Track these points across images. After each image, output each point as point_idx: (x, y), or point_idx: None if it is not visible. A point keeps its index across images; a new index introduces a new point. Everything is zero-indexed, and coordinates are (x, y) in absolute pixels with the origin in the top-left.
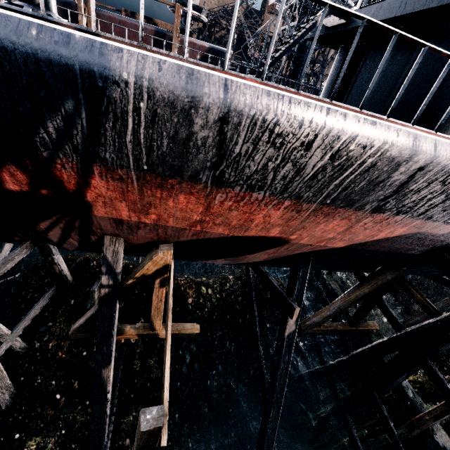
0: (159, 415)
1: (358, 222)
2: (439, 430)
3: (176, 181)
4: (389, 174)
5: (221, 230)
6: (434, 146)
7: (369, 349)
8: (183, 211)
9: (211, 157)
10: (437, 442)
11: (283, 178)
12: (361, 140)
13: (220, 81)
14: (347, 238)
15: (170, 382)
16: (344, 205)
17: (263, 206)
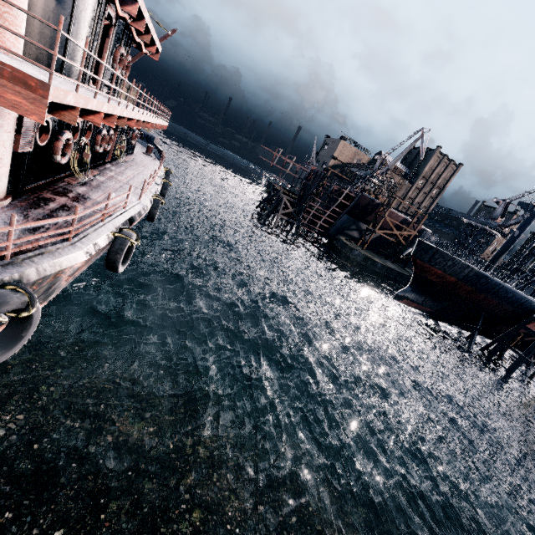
0: None
1: None
2: None
3: None
4: None
5: None
6: None
7: None
8: None
9: None
10: None
11: None
12: None
13: None
14: None
15: None
16: None
17: None
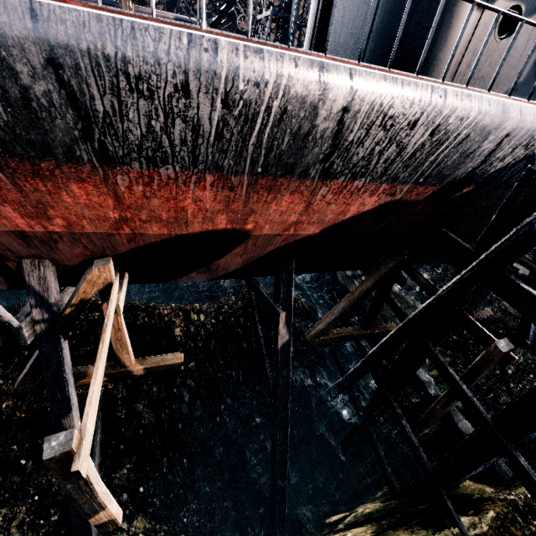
0: (67, 439)
1: (315, 195)
2: (460, 420)
3: (52, 164)
4: (311, 122)
5: (156, 229)
6: (350, 77)
7: (378, 348)
8: (90, 208)
9: (74, 123)
10: (460, 433)
11: (183, 143)
12: (247, 74)
13: (23, 5)
14: (315, 219)
15: (169, 426)
16: (283, 173)
17: (183, 186)
